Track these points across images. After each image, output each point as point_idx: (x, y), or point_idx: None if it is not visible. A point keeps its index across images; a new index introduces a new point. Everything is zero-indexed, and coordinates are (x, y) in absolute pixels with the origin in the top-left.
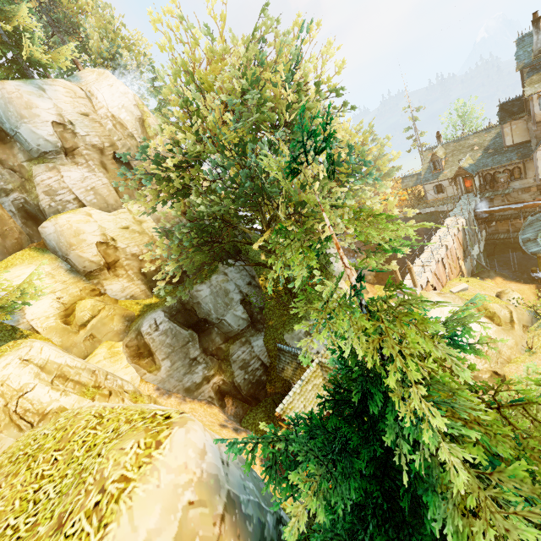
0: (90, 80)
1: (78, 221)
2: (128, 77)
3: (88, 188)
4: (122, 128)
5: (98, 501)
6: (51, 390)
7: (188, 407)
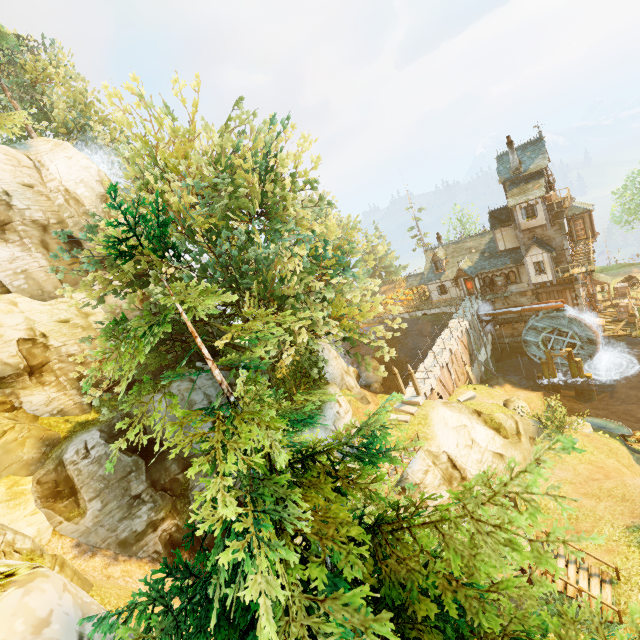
0: (43, 150)
1: None
2: (99, 151)
3: (18, 270)
4: (78, 205)
5: None
6: None
7: (120, 569)
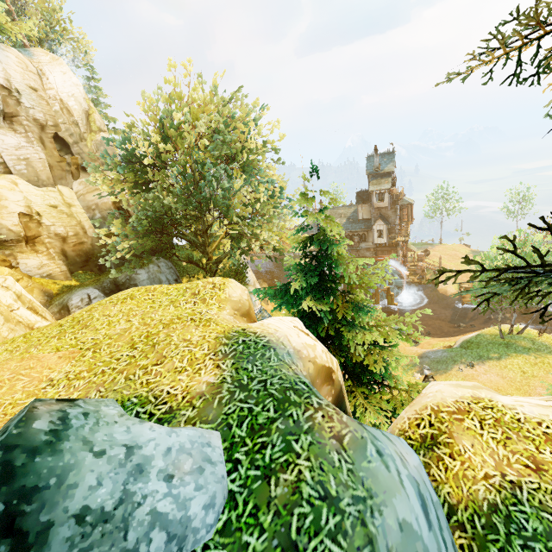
0: (43, 60)
1: (1, 185)
2: None
3: (21, 157)
4: (69, 114)
5: (214, 286)
6: (33, 314)
7: None
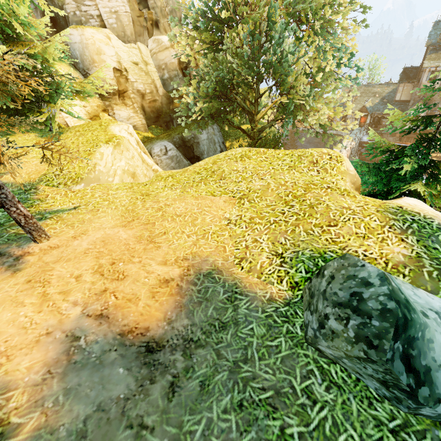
0: None
1: (100, 40)
2: None
3: (112, 9)
4: None
5: (330, 157)
6: (148, 158)
7: None
